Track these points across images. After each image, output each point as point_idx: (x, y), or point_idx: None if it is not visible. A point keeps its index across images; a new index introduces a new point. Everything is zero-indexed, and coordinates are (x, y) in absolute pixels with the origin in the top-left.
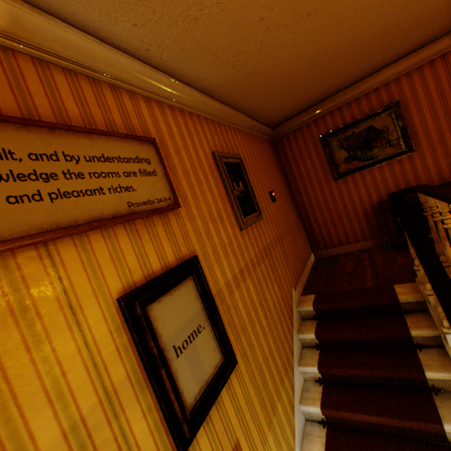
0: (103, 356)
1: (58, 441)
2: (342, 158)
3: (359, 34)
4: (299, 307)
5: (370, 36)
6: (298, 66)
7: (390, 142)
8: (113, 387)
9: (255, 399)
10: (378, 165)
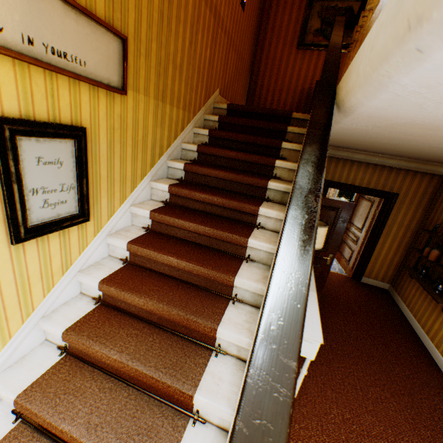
0: None
1: None
2: (315, 28)
3: None
4: (216, 104)
5: None
6: None
7: None
8: None
9: (154, 59)
10: None
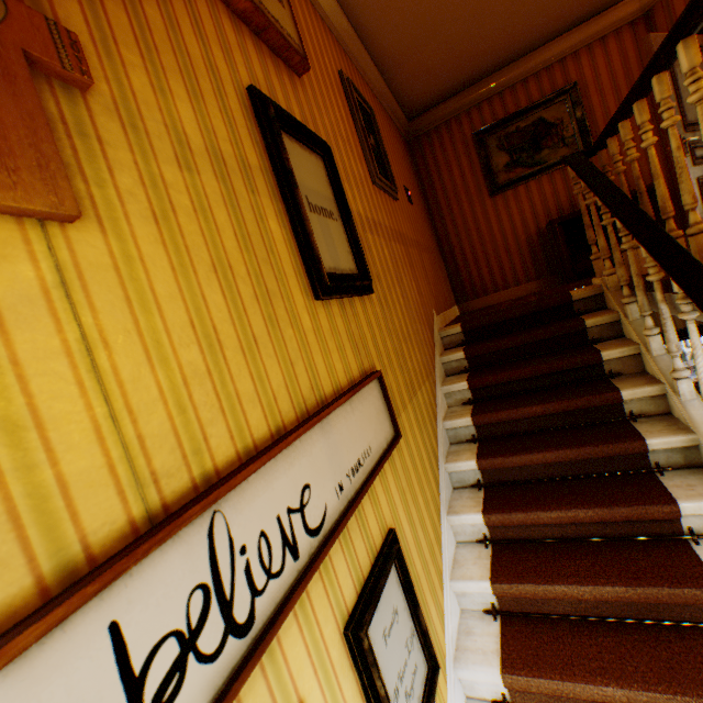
0: (237, 124)
1: (199, 142)
2: (502, 164)
3: None
4: (443, 331)
5: None
6: None
7: (564, 141)
8: (248, 163)
9: (393, 357)
10: (548, 172)
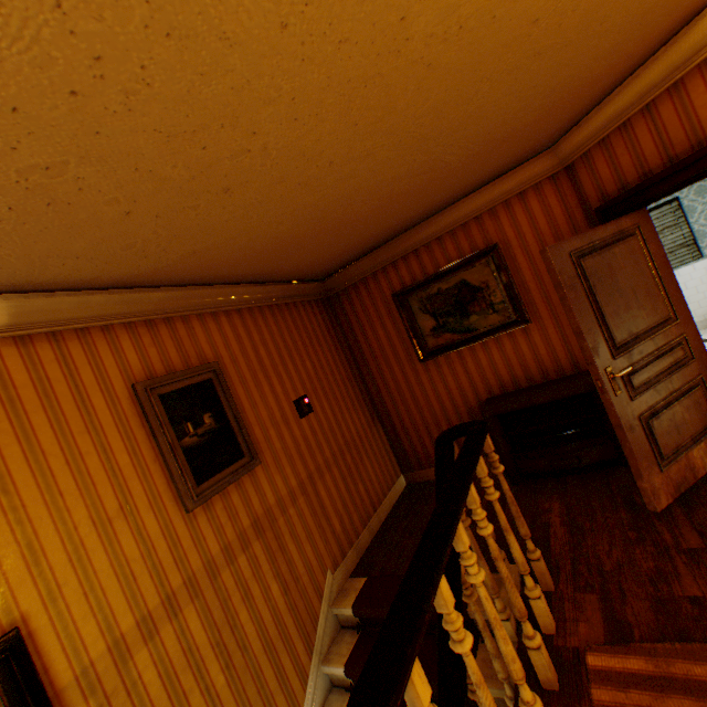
0: None
1: None
2: (429, 327)
3: (369, 181)
4: (335, 607)
5: (394, 179)
6: (284, 228)
7: (493, 306)
8: None
9: None
10: (479, 341)
